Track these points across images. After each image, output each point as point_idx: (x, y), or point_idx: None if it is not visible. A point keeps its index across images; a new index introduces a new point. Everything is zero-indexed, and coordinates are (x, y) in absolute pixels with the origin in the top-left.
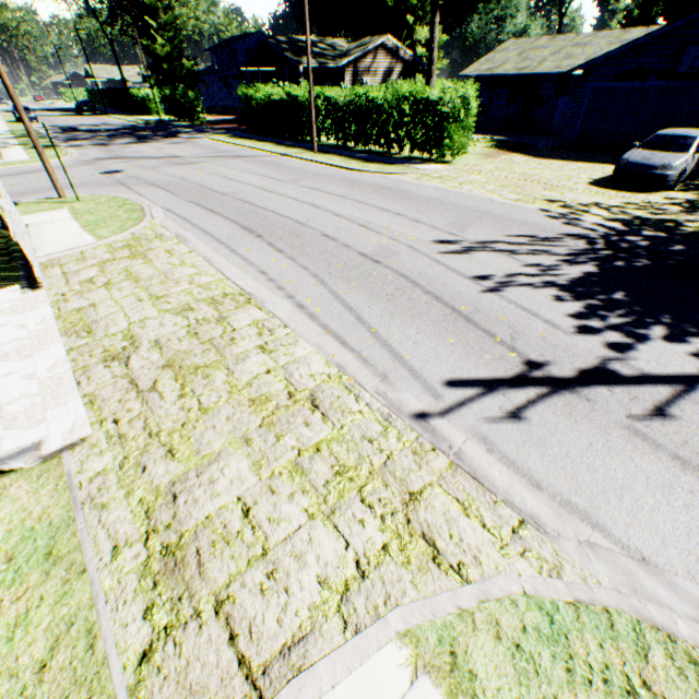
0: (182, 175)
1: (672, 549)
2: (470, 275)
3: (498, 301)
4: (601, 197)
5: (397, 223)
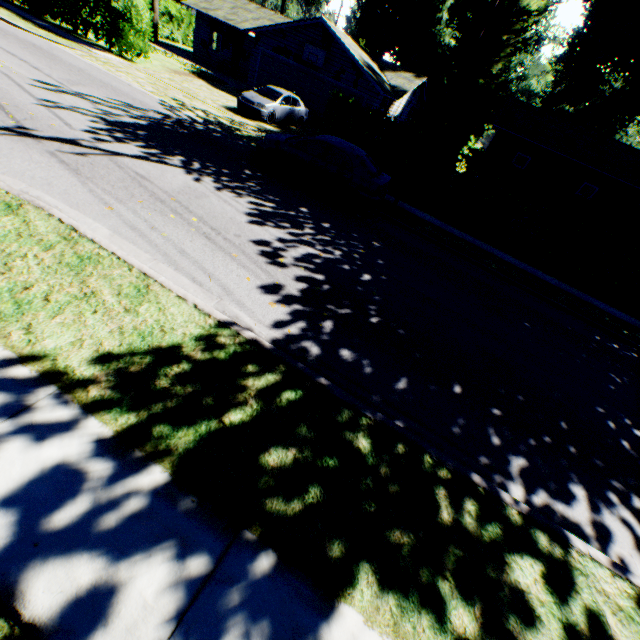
0: None
1: (7, 170)
2: (40, 98)
3: (43, 110)
4: (218, 112)
5: (14, 63)
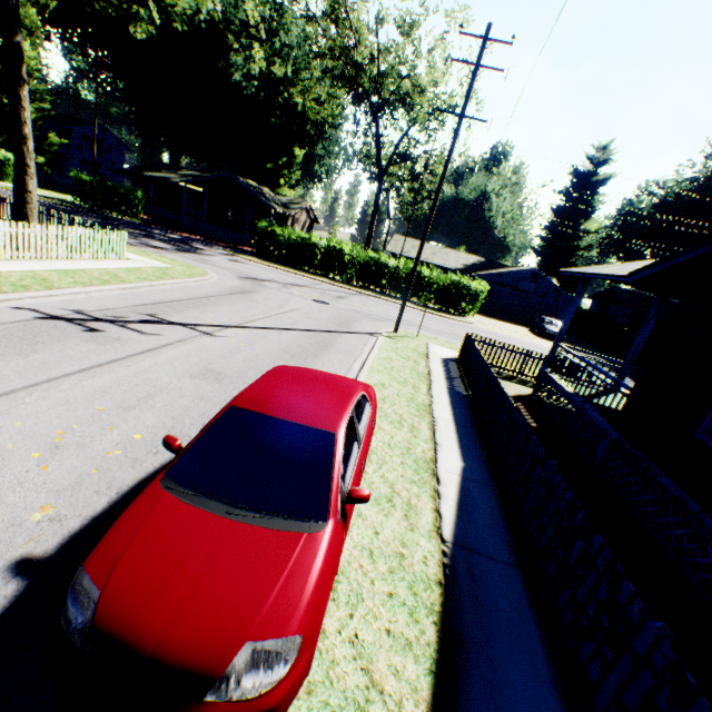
0: (378, 312)
1: None
2: None
3: None
4: None
5: None
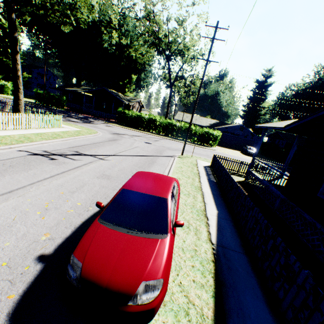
0: (173, 146)
1: None
2: None
3: None
4: None
5: None
